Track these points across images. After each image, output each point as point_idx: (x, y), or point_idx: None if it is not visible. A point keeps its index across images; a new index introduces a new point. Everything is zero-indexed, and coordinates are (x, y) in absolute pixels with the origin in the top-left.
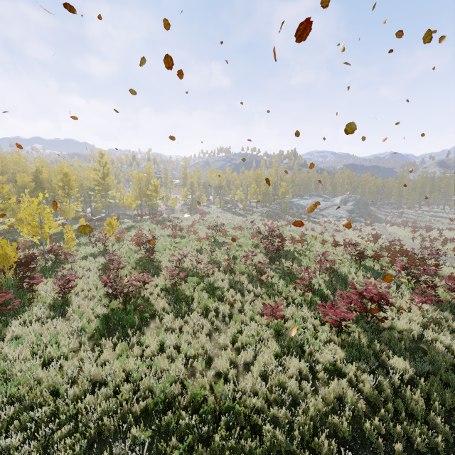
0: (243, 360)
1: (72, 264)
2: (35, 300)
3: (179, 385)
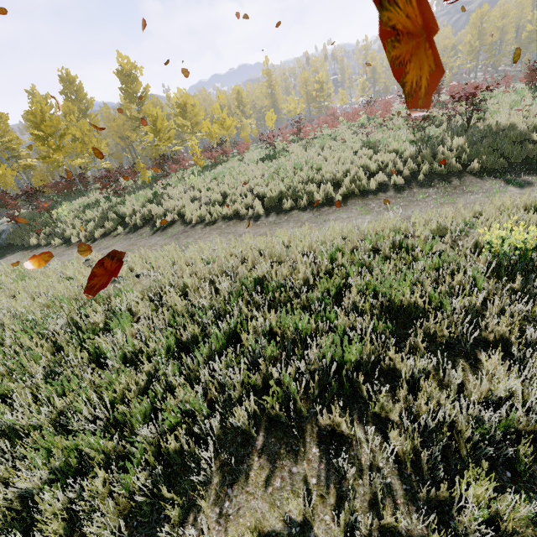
0: (332, 157)
1: (249, 153)
2: (229, 161)
3: (291, 166)
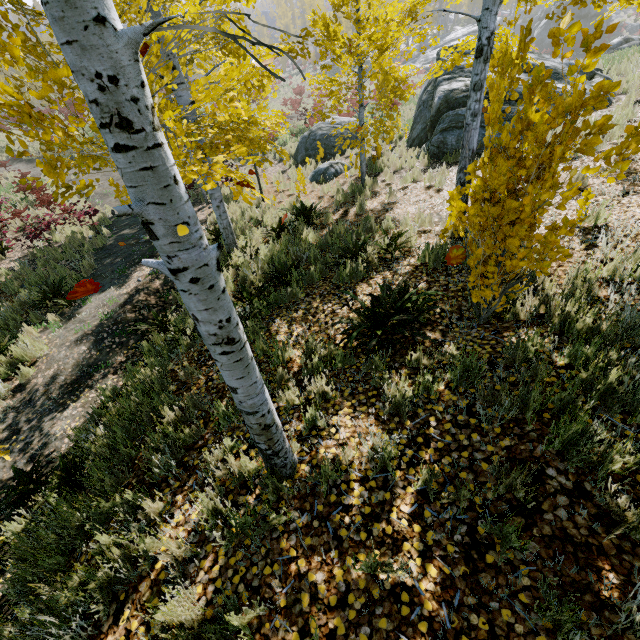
0: None
1: None
2: None
3: None
